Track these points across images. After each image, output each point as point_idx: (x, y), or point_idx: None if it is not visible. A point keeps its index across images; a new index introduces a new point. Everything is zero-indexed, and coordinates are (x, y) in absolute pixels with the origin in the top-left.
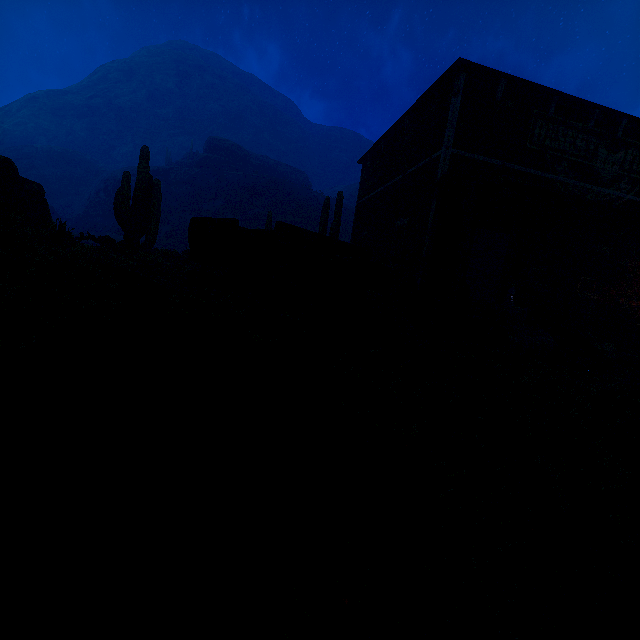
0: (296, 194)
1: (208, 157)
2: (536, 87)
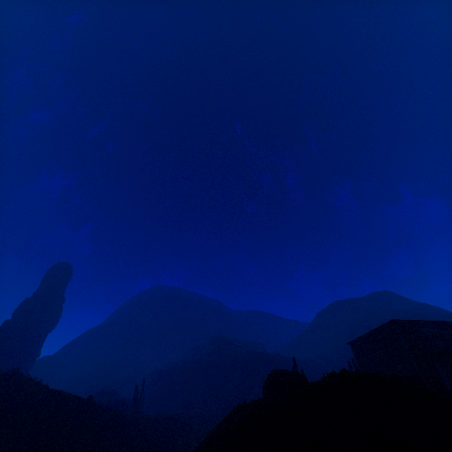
0: (276, 359)
1: (218, 347)
2: (413, 320)
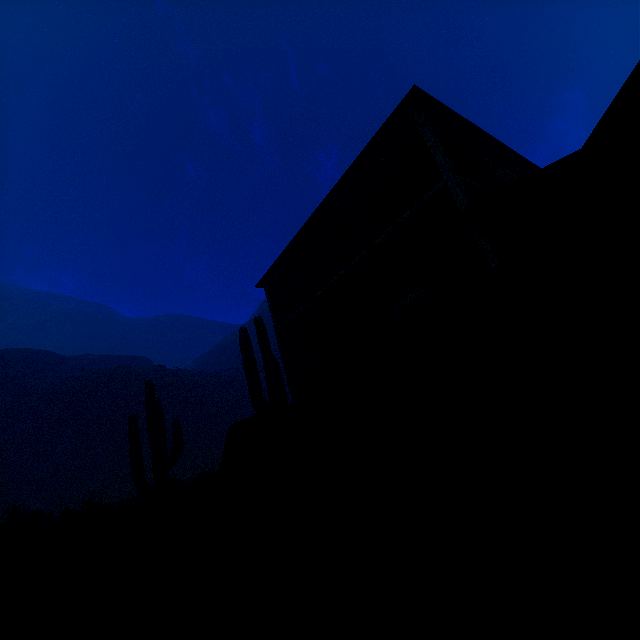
0: (147, 377)
1: None
2: (475, 128)
